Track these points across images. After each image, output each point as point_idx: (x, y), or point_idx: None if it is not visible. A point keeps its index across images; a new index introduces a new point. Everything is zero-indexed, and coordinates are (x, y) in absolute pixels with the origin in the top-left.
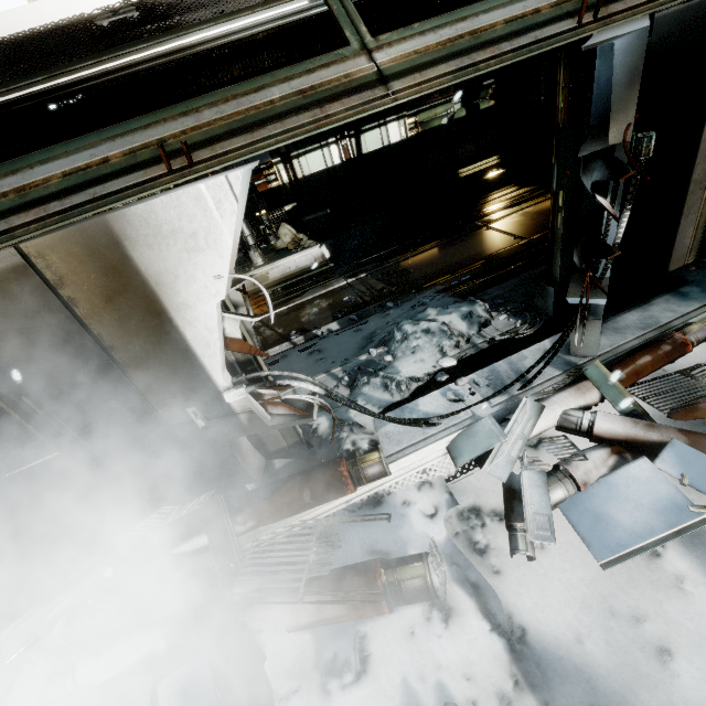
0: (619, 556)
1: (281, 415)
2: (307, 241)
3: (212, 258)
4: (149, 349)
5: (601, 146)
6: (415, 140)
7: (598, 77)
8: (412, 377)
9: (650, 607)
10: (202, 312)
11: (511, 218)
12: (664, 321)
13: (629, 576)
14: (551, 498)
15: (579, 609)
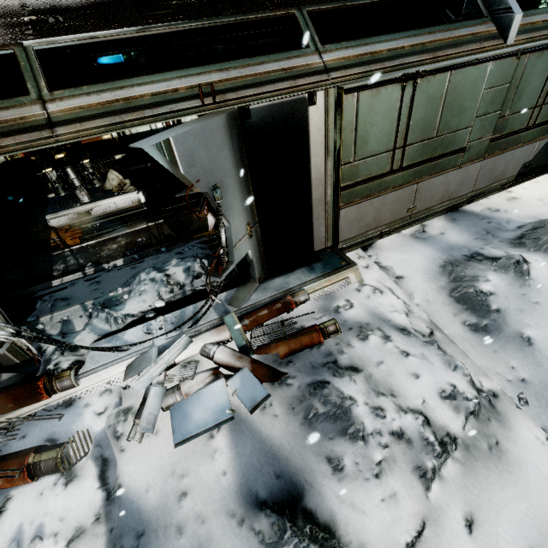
0: (185, 439)
1: None
2: (129, 186)
3: None
4: None
5: (191, 191)
6: None
7: None
8: (128, 314)
9: (193, 468)
10: None
11: None
12: (291, 286)
13: (194, 450)
14: (164, 403)
15: (158, 471)
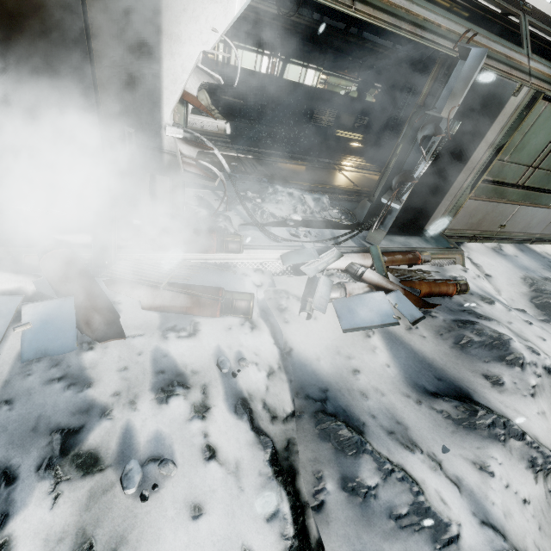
0: (353, 328)
1: (192, 173)
2: (217, 113)
3: (218, 13)
4: (127, 57)
5: (437, 114)
6: (319, 93)
7: (449, 84)
8: (272, 213)
9: (357, 355)
10: (186, 51)
11: (355, 174)
12: (414, 246)
13: (352, 342)
14: (331, 294)
15: (323, 348)
